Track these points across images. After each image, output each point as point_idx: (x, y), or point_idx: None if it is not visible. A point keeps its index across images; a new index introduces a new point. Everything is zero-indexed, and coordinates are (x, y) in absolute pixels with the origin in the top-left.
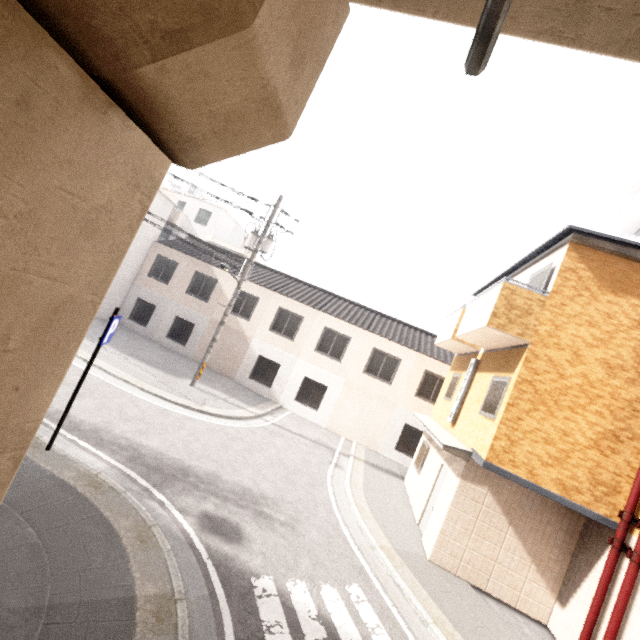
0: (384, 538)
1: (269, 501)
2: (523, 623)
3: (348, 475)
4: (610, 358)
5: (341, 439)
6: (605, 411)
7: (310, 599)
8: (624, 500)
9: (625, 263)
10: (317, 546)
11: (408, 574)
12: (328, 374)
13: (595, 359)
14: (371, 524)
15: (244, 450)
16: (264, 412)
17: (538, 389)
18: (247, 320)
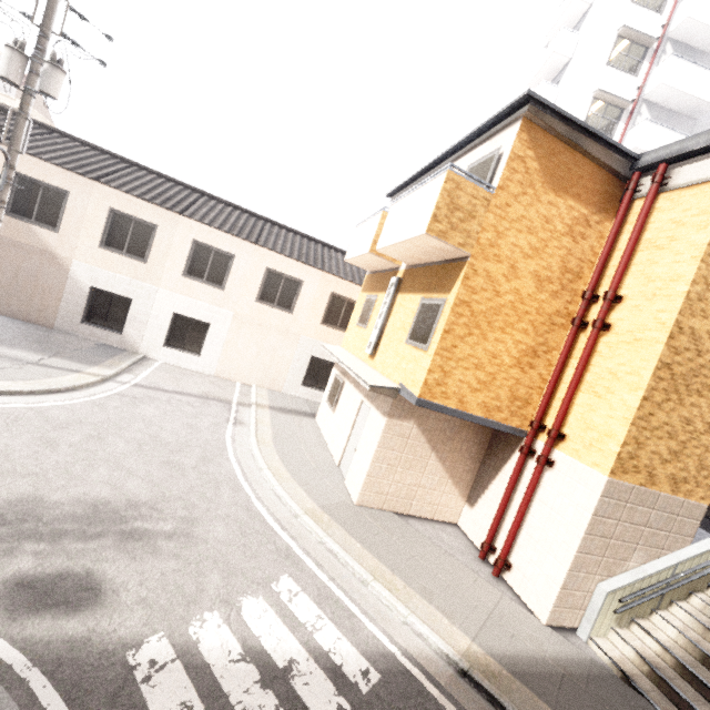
0: (307, 498)
1: (143, 508)
2: (440, 530)
3: (253, 431)
4: (541, 270)
5: (237, 385)
6: (530, 328)
7: (228, 633)
8: (533, 410)
9: (570, 153)
10: (227, 546)
11: (339, 532)
12: (208, 307)
13: (529, 272)
14: (290, 486)
15: (88, 439)
16: (117, 371)
17: (474, 311)
18: (54, 230)
